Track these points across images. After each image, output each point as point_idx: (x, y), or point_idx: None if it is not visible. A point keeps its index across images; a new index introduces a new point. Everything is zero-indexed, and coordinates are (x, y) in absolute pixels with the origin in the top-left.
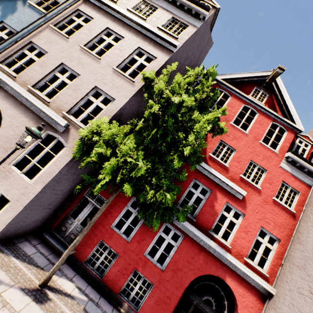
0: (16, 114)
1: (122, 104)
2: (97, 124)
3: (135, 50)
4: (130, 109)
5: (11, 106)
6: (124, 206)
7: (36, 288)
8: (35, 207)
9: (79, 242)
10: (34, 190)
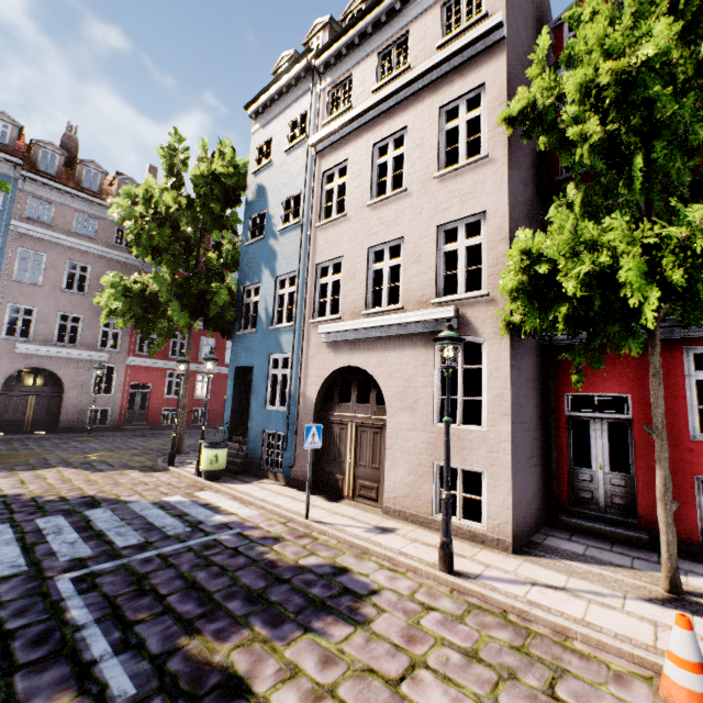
0: (381, 357)
1: (505, 204)
2: (518, 253)
3: (438, 120)
4: (518, 203)
5: (367, 353)
6: (682, 380)
7: (667, 597)
8: (521, 466)
9: (646, 503)
10: (501, 434)
